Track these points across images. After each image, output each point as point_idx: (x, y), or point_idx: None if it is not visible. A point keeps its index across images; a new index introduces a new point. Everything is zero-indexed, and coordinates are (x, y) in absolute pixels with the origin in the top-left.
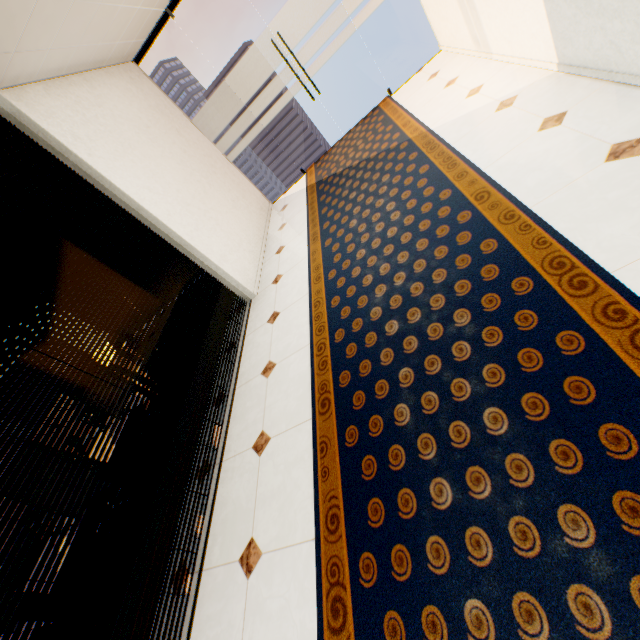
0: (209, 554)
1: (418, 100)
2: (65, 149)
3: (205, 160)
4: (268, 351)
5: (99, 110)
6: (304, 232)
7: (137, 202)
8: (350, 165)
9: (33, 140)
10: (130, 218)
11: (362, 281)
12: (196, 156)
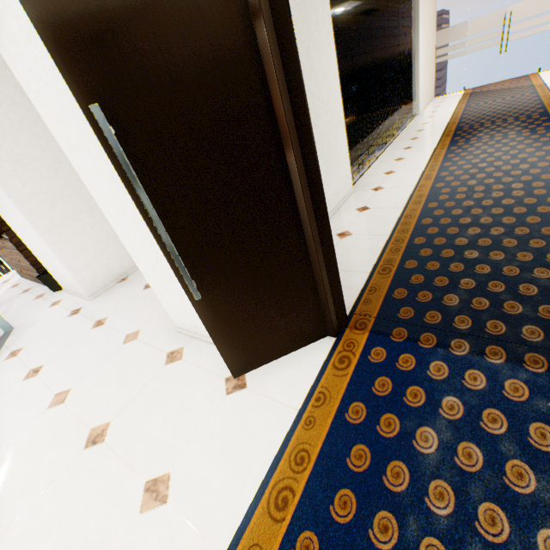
0: (394, 141)
1: (549, 76)
2: (417, 12)
3: (431, 52)
4: (426, 122)
5: (426, 4)
6: (455, 103)
7: (419, 45)
8: (495, 89)
9: (411, 3)
10: (411, 50)
11: (482, 109)
12: (431, 48)
